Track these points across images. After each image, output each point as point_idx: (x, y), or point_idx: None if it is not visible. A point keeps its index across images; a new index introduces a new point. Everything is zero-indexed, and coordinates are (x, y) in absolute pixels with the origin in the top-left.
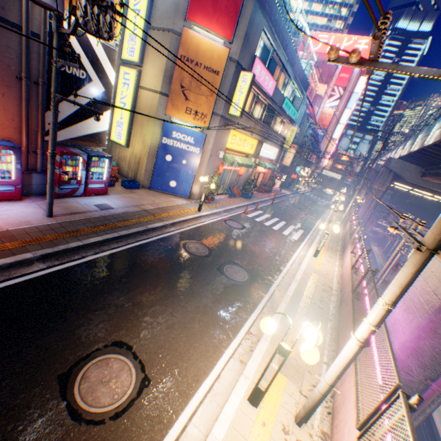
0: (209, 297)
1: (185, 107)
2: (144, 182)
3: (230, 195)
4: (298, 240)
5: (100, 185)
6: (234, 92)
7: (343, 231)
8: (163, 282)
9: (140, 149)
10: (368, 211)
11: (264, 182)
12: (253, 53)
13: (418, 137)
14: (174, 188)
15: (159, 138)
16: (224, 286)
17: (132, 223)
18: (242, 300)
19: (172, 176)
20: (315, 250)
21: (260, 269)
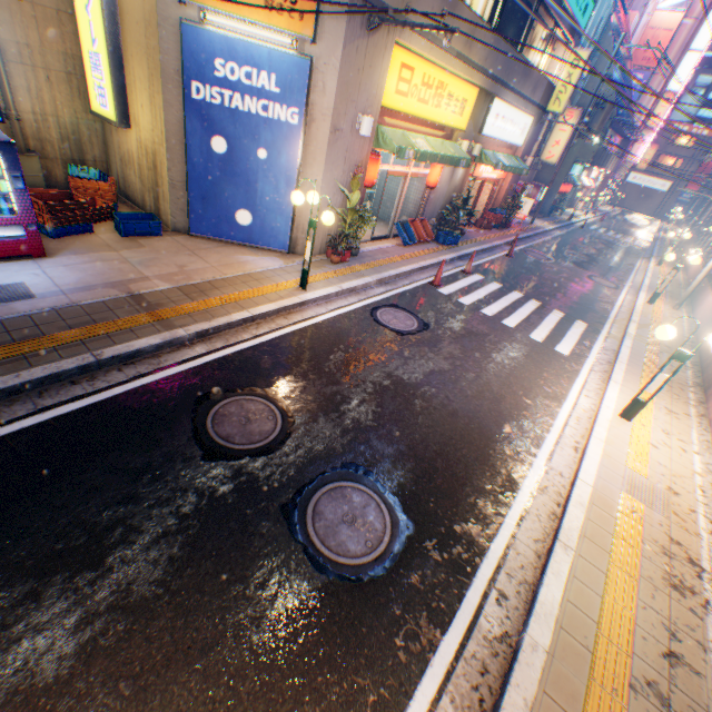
0: (177, 703)
1: None
2: (175, 217)
3: (404, 239)
4: (573, 355)
5: (9, 232)
6: None
7: (691, 320)
8: (1, 630)
9: (149, 127)
10: None
11: (495, 206)
12: None
13: None
14: (249, 229)
15: (183, 85)
16: (278, 613)
17: (54, 345)
18: (330, 700)
19: (238, 198)
20: (631, 401)
21: (442, 488)
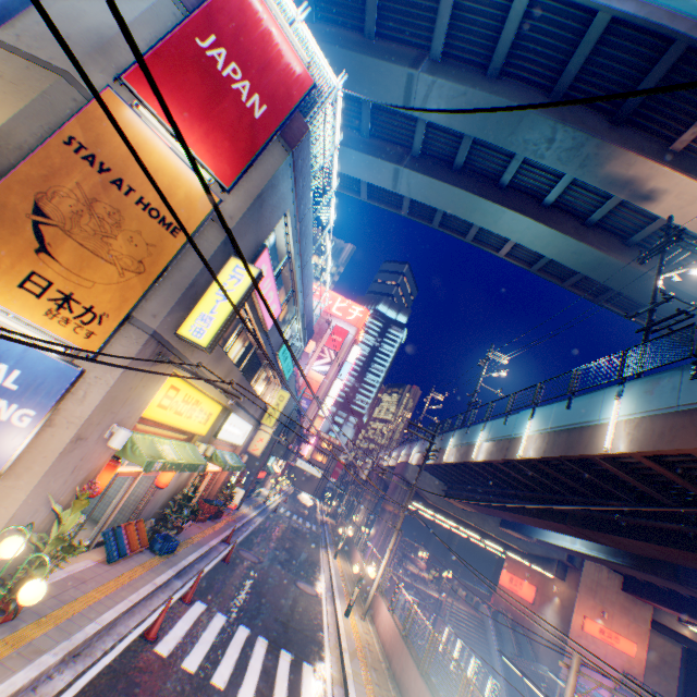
0: None
1: (25, 268)
2: None
3: (114, 552)
4: None
5: None
6: (206, 290)
7: (377, 631)
8: None
9: None
10: (391, 557)
11: (212, 493)
12: (263, 238)
13: (450, 442)
14: None
15: None
16: None
17: None
18: None
19: None
20: None
21: None
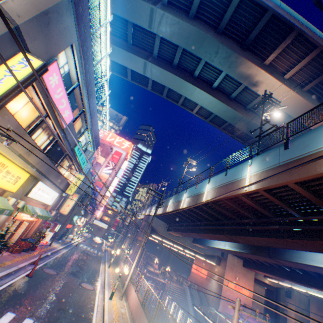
0: None
1: None
2: None
3: None
4: None
5: None
6: None
7: (129, 305)
8: None
9: None
10: (140, 263)
11: (29, 235)
12: (54, 54)
13: (170, 201)
14: None
15: None
16: None
17: None
18: None
19: None
20: None
21: None
